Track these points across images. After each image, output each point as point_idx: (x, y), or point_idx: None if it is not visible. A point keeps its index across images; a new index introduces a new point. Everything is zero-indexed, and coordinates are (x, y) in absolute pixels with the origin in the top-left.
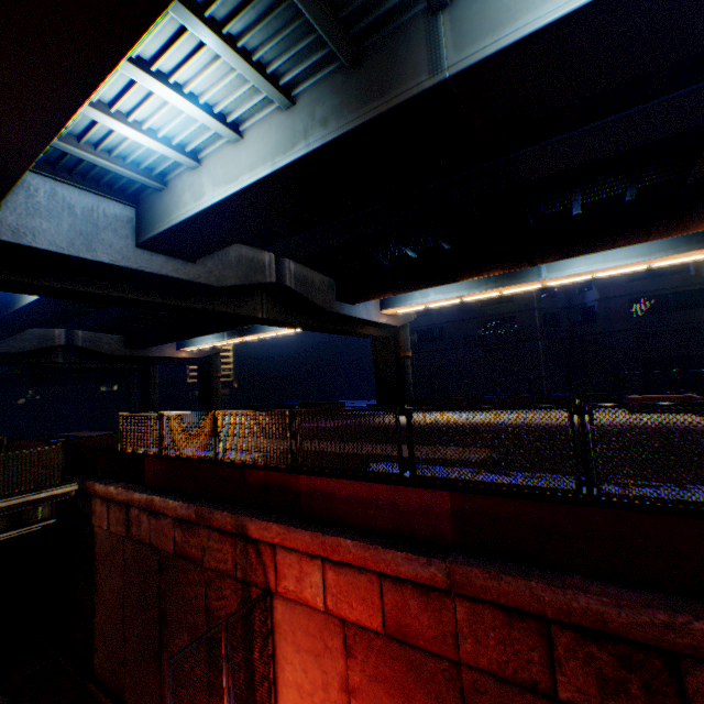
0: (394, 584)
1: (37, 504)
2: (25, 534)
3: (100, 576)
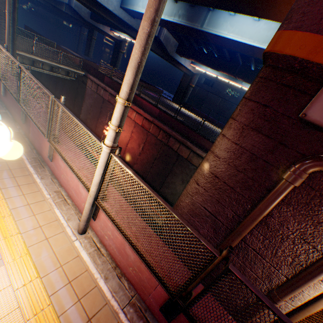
0: (145, 120)
1: (75, 73)
2: (61, 78)
3: (86, 99)
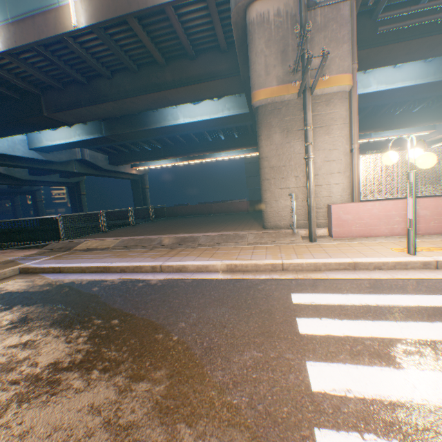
0: None
1: None
2: None
3: None
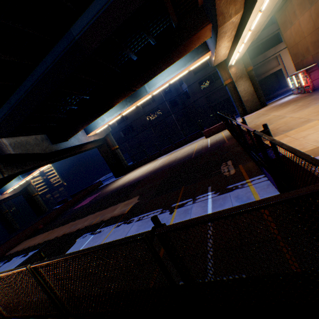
0: None
1: None
2: None
3: None
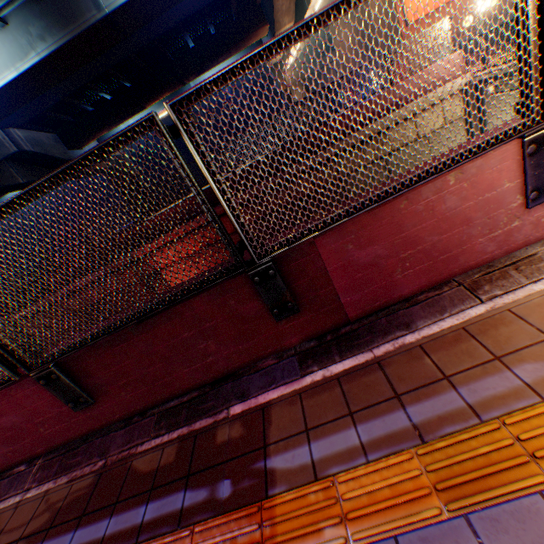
0: (198, 232)
1: None
2: None
3: None
